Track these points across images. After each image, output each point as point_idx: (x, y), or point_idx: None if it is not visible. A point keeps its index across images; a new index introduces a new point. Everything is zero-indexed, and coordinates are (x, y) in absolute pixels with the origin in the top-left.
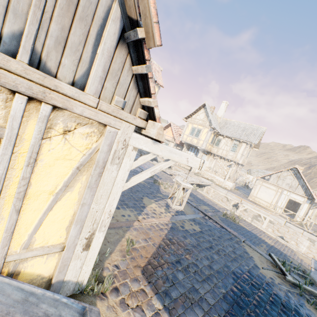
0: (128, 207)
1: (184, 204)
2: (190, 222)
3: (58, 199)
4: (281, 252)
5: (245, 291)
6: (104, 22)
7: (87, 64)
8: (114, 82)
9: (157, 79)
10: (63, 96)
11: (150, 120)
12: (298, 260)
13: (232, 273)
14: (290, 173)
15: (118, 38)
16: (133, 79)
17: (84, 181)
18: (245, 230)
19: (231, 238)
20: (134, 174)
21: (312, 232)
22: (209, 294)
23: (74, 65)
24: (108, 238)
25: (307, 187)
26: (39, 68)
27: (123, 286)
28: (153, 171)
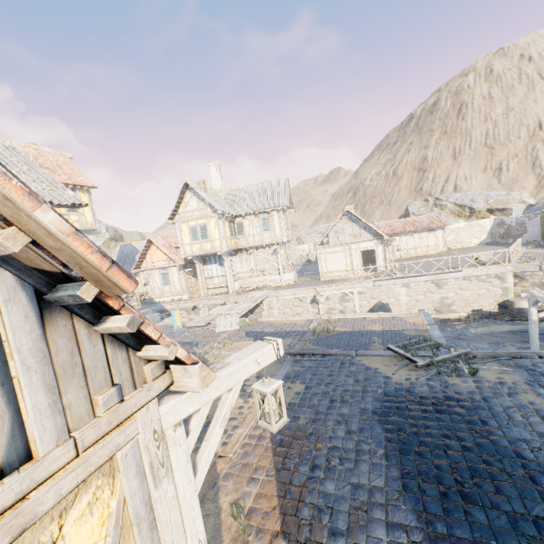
0: None
1: (285, 412)
2: (285, 385)
3: None
4: (394, 332)
5: (399, 427)
6: None
7: (6, 413)
8: (78, 379)
9: (74, 179)
10: None
11: (173, 365)
12: (412, 326)
13: (373, 415)
14: (346, 220)
15: (38, 315)
16: (108, 339)
17: None
18: (347, 335)
19: (342, 363)
20: None
21: (401, 276)
22: (372, 474)
23: None
24: None
25: (369, 227)
26: None
27: None
28: (223, 420)
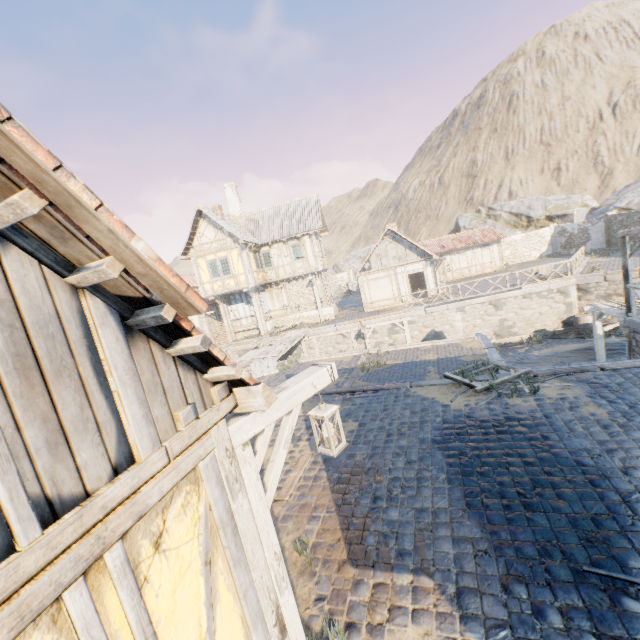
0: None
1: (343, 437)
2: (337, 425)
3: (214, 634)
4: (451, 359)
5: (460, 451)
6: (89, 338)
7: (112, 422)
8: (160, 397)
9: None
10: (124, 507)
11: (236, 388)
12: (469, 352)
13: (433, 443)
14: (388, 241)
15: (125, 338)
16: (179, 362)
17: (223, 565)
18: (400, 367)
19: (396, 396)
20: None
21: (455, 299)
22: (436, 498)
23: (98, 446)
24: None
25: (416, 246)
26: (56, 514)
27: (352, 612)
28: (285, 442)
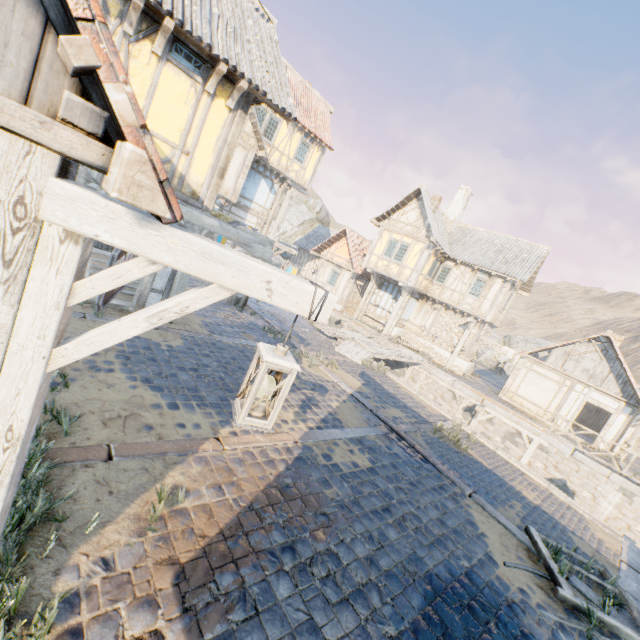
0: (201, 406)
1: (274, 416)
2: (350, 445)
3: None
4: (555, 523)
5: (449, 631)
6: None
7: None
8: None
9: (319, 131)
10: None
11: (118, 141)
12: (593, 542)
13: (424, 578)
14: (595, 348)
15: None
16: None
17: None
18: (479, 468)
19: (442, 487)
20: (246, 332)
21: (629, 476)
22: None
23: None
24: (114, 484)
25: (627, 379)
26: None
27: (100, 624)
28: (157, 314)
